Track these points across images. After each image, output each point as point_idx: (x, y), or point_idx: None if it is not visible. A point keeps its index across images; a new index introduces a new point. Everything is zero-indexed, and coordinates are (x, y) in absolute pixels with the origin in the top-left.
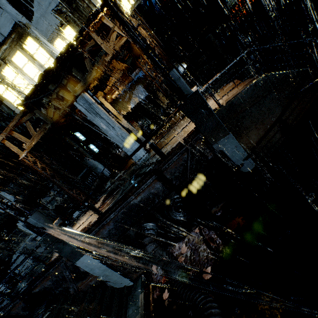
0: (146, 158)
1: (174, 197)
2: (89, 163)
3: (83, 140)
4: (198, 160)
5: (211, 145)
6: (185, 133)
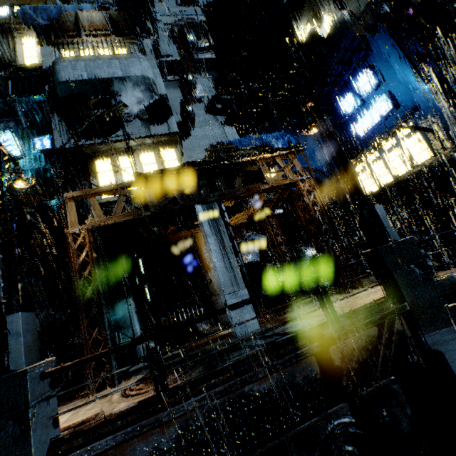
0: (260, 330)
1: (344, 419)
2: (127, 311)
3: (143, 273)
4: (395, 353)
5: (421, 334)
6: (358, 304)
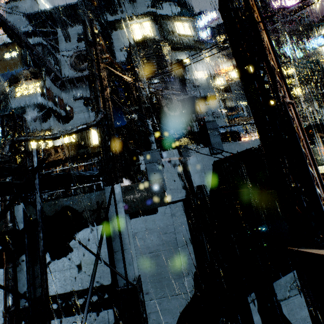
0: None
1: None
2: None
3: None
4: None
5: None
6: None
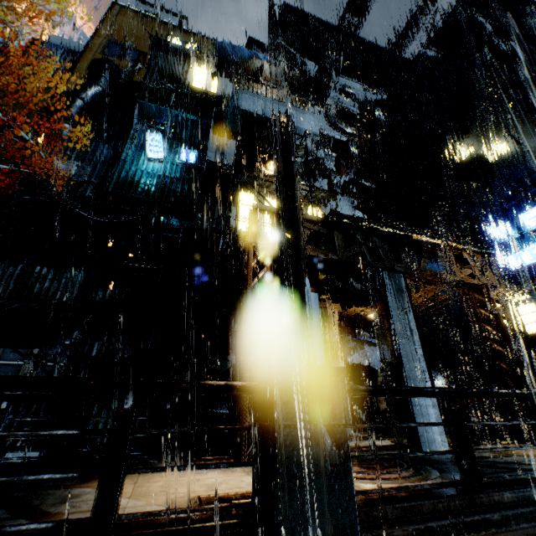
0: None
1: None
2: None
3: None
4: None
5: None
6: None
